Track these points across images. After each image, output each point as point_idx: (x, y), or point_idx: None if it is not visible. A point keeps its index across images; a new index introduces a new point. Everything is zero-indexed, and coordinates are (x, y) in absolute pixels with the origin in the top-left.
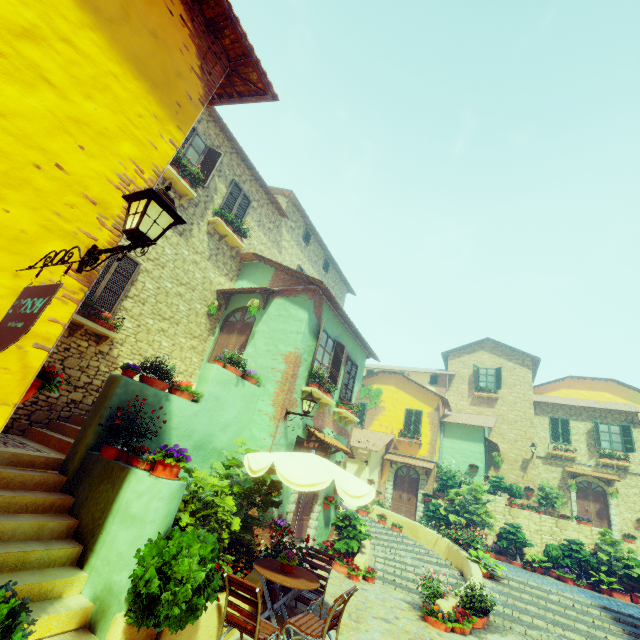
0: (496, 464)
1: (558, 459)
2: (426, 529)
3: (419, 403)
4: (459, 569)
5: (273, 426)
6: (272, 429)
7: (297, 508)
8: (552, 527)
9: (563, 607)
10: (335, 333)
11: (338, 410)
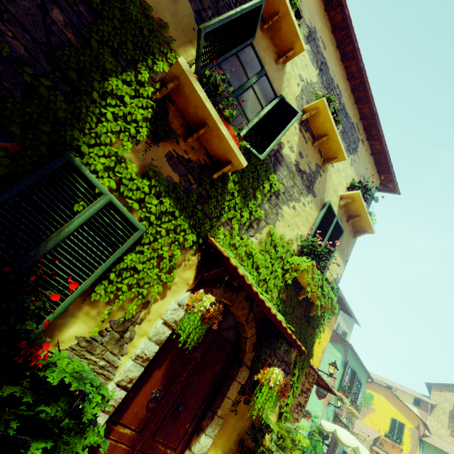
0: None
1: None
2: None
3: (402, 417)
4: None
5: (323, 407)
6: (322, 408)
7: (326, 453)
8: None
9: None
10: (352, 364)
11: (350, 407)
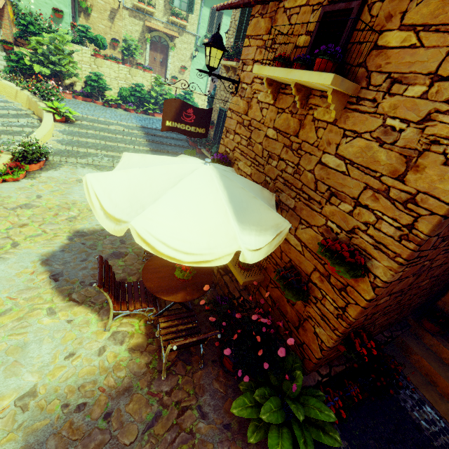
0: (86, 11)
1: (141, 13)
2: (3, 82)
3: None
4: (40, 117)
5: None
6: None
7: None
8: (127, 75)
9: (115, 134)
10: None
11: None
